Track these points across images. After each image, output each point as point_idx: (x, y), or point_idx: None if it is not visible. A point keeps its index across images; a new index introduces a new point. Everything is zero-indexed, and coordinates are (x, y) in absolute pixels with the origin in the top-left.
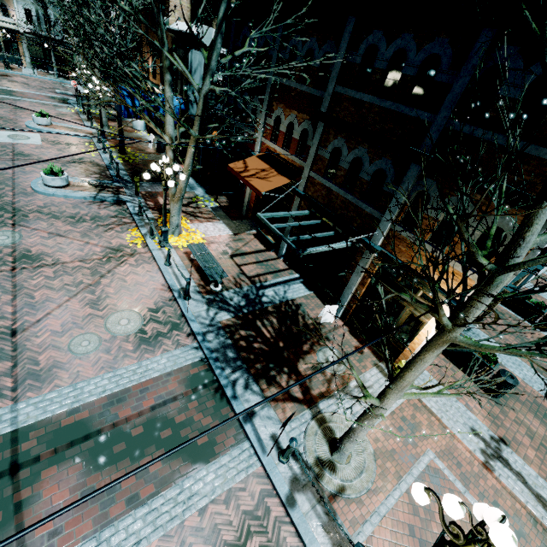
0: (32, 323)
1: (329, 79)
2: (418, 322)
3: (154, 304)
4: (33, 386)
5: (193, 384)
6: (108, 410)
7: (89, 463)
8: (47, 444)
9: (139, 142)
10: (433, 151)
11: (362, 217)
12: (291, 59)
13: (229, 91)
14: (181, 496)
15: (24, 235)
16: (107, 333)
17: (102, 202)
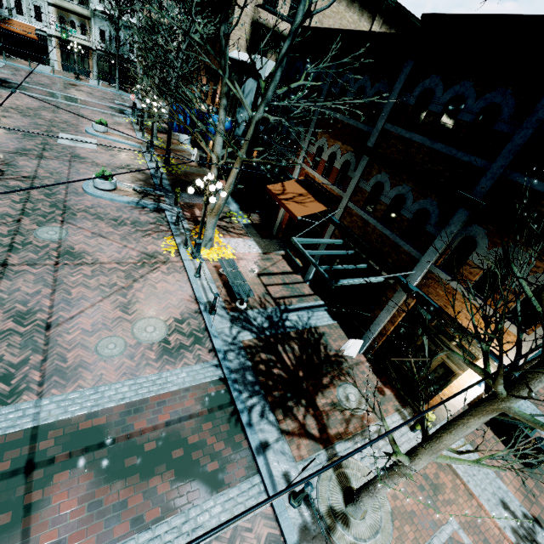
0: (65, 319)
1: (378, 115)
2: (450, 372)
3: (180, 315)
4: (58, 383)
5: (209, 403)
6: (125, 419)
7: (100, 473)
8: (63, 446)
9: (183, 154)
10: (485, 198)
11: (399, 254)
12: (341, 93)
13: (282, 120)
14: (186, 526)
15: (70, 232)
16: (133, 339)
17: (143, 209)
